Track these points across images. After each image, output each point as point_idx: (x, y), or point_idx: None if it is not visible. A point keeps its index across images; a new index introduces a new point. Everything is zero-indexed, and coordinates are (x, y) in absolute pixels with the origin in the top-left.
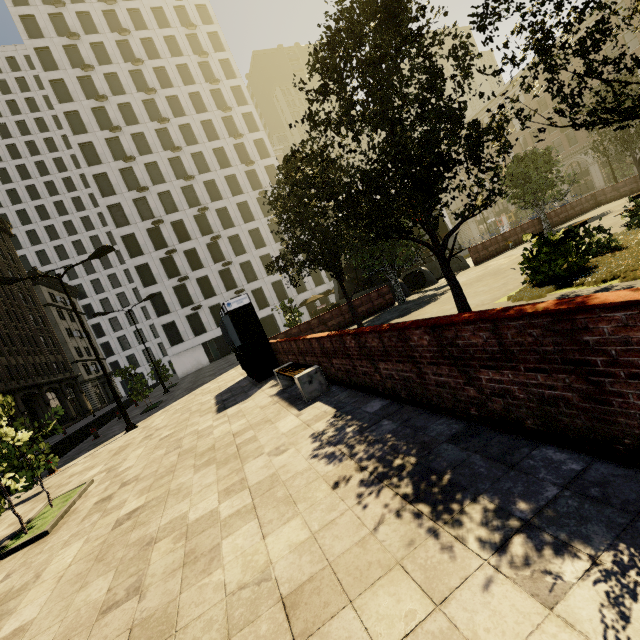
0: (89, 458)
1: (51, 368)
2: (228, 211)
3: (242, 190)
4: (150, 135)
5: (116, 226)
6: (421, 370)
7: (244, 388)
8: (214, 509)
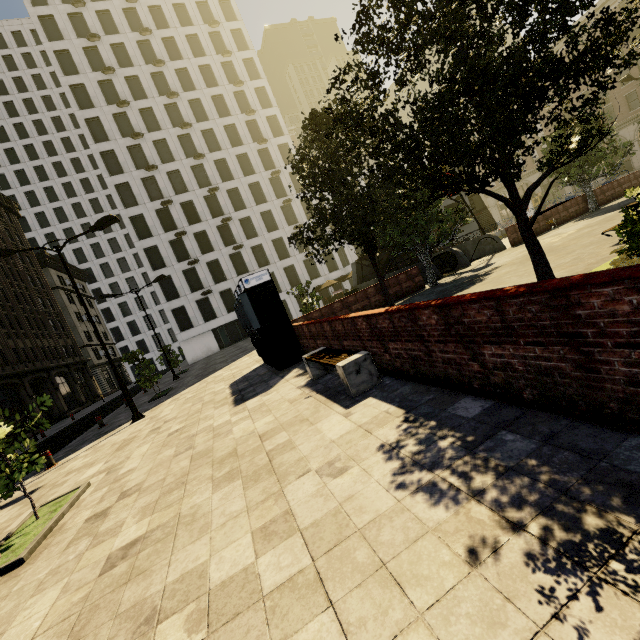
0: (90, 451)
1: (60, 352)
2: (239, 192)
3: (254, 170)
4: (159, 110)
5: (124, 206)
6: (592, 357)
7: (263, 377)
8: (249, 567)
